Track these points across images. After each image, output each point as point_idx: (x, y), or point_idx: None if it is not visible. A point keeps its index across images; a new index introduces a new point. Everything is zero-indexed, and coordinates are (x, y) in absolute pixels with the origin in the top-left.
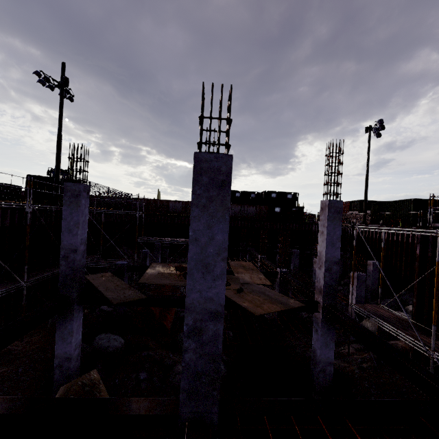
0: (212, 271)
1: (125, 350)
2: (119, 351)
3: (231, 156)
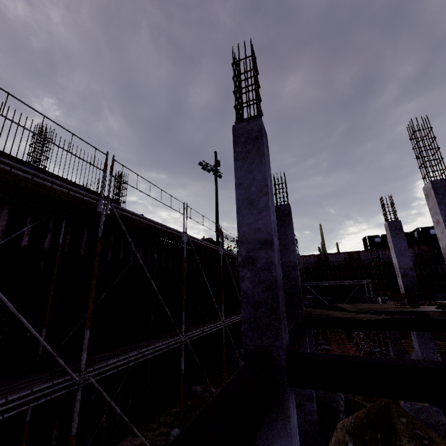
0: None
1: (344, 413)
2: (343, 409)
3: None
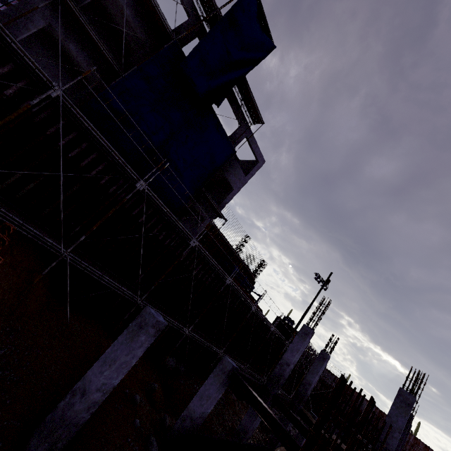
0: (392, 433)
1: None
2: None
3: (415, 397)
